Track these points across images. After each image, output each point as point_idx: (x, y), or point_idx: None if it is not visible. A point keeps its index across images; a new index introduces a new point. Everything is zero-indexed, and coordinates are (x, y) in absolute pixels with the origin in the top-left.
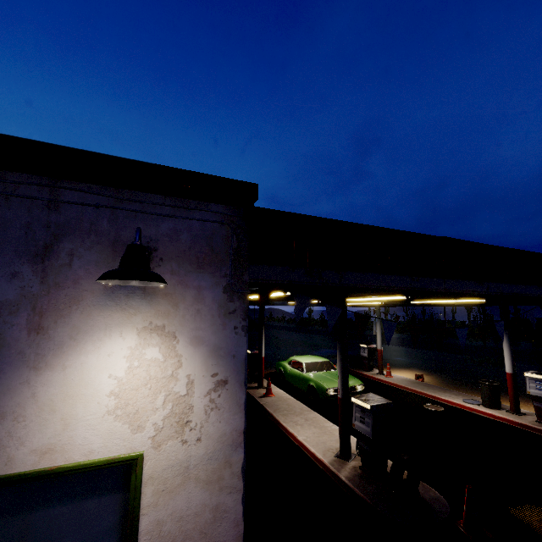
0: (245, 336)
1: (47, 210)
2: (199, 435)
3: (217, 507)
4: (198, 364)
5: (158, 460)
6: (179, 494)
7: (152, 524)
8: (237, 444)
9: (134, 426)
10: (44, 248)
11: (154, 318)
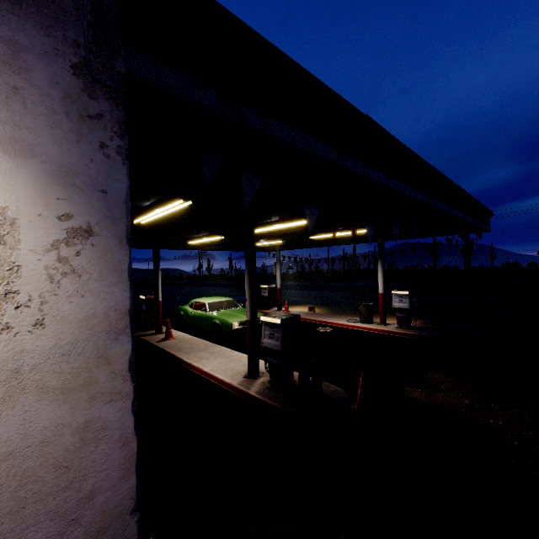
0: (123, 165)
1: None
2: (39, 317)
3: (86, 425)
4: (25, 192)
5: None
6: None
7: None
8: (119, 330)
9: None
10: None
11: None
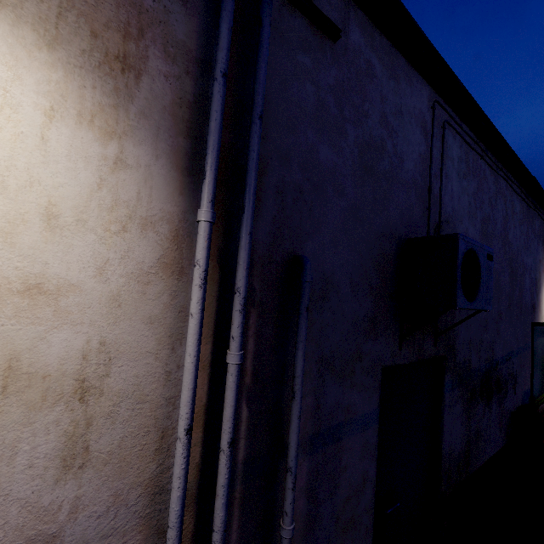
0: None
1: (543, 225)
2: None
3: None
4: None
5: None
6: None
7: None
8: None
9: None
10: (543, 240)
11: None
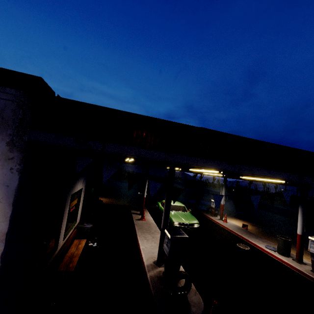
0: (18, 175)
1: None
2: None
3: None
4: None
5: None
6: None
7: None
8: (0, 240)
9: None
10: None
11: None
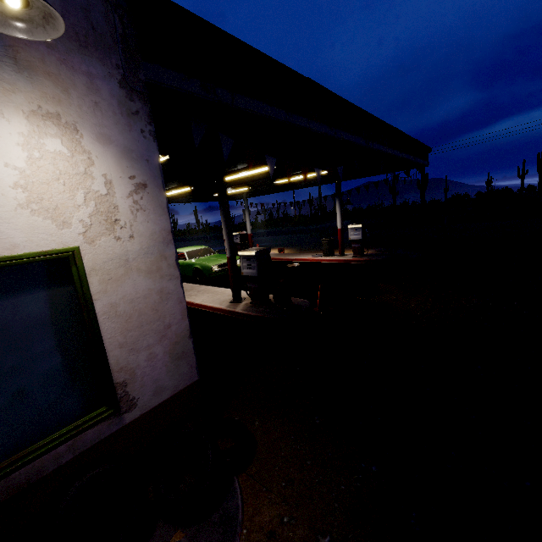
0: (154, 142)
1: None
2: (131, 233)
3: (161, 291)
4: (112, 164)
5: (96, 254)
6: (125, 283)
7: (106, 307)
8: (168, 241)
9: (58, 222)
10: None
11: (42, 102)
